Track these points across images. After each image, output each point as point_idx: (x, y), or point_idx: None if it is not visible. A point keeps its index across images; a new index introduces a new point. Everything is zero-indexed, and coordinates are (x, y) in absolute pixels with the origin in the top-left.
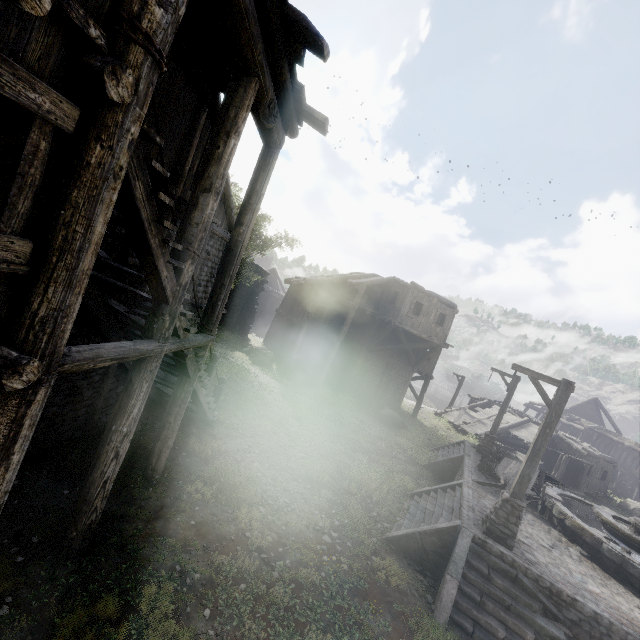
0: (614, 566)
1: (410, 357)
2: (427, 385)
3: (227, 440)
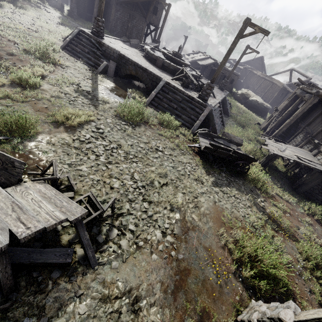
0: (147, 56)
1: (141, 10)
2: (156, 33)
3: (4, 8)
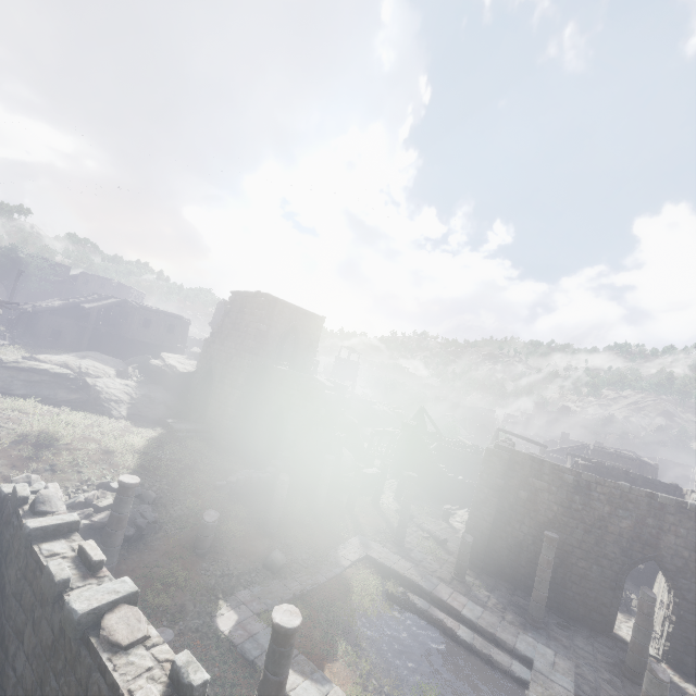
0: None
1: None
2: None
3: None
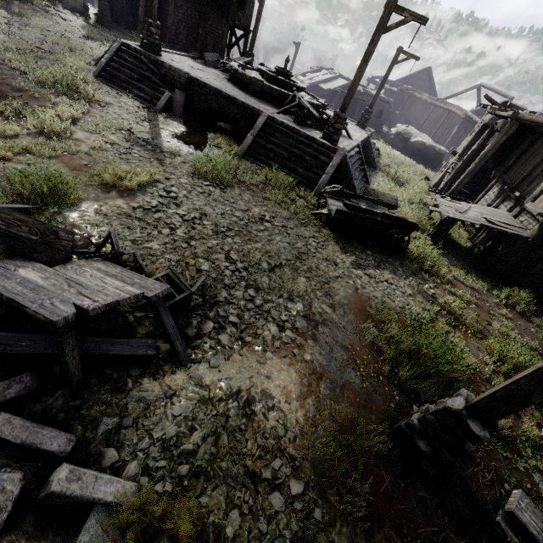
0: (235, 79)
1: (218, 4)
2: (246, 41)
3: None
